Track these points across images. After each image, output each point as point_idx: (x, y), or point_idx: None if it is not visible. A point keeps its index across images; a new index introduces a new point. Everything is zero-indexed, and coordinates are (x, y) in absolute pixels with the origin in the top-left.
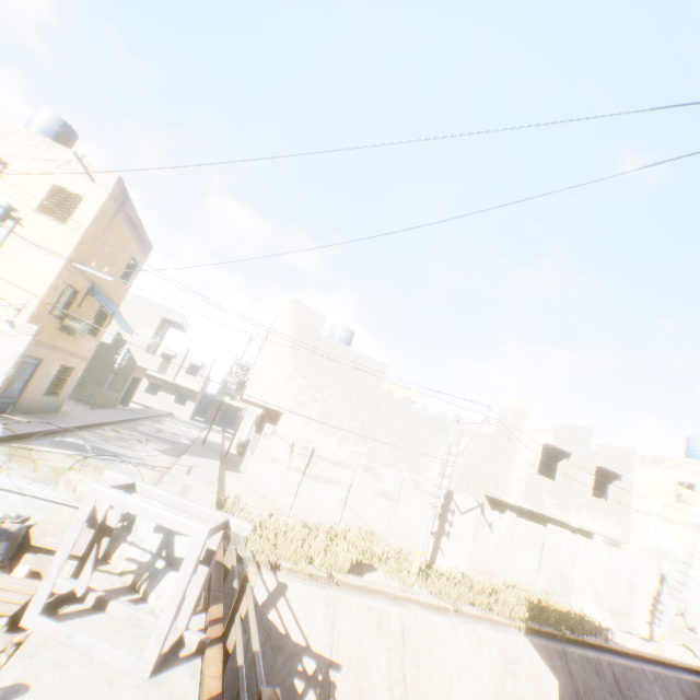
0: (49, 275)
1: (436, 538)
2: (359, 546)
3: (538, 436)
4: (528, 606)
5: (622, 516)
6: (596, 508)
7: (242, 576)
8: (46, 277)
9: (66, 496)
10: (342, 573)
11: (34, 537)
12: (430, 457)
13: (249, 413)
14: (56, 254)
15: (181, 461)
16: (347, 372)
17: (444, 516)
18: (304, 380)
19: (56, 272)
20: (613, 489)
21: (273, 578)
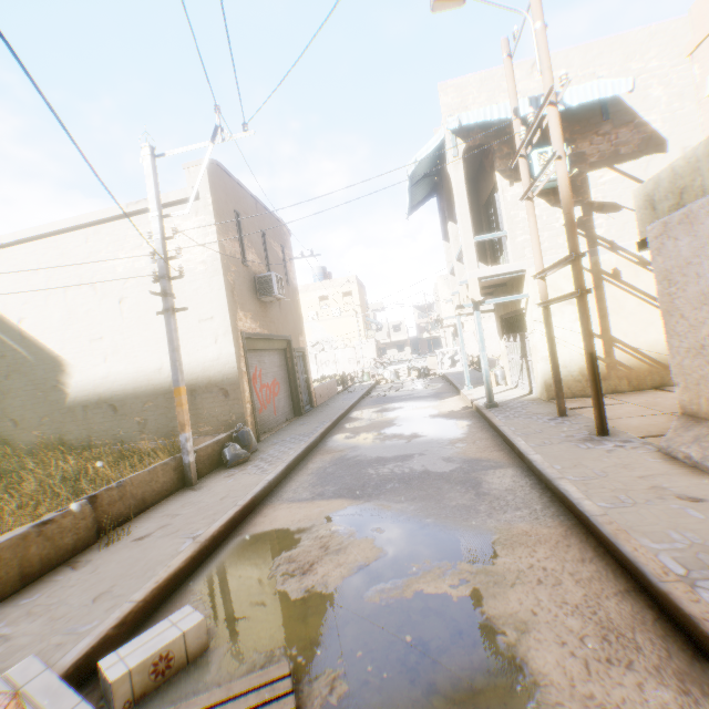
0: (360, 322)
1: None
2: None
3: None
4: None
5: None
6: None
7: None
8: (360, 323)
9: (428, 361)
10: None
11: (428, 369)
12: None
13: (447, 334)
14: (357, 315)
15: None
16: None
17: None
18: None
19: (361, 320)
20: None
21: None
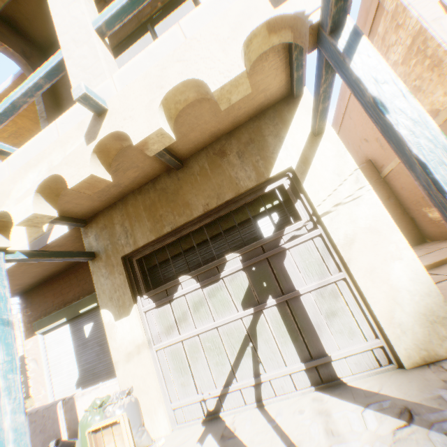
0: None
1: (26, 383)
2: None
3: None
4: None
5: None
6: None
7: None
8: None
9: None
10: None
11: None
12: None
13: None
14: None
15: None
16: None
17: (26, 369)
18: None
19: None
20: None
21: None
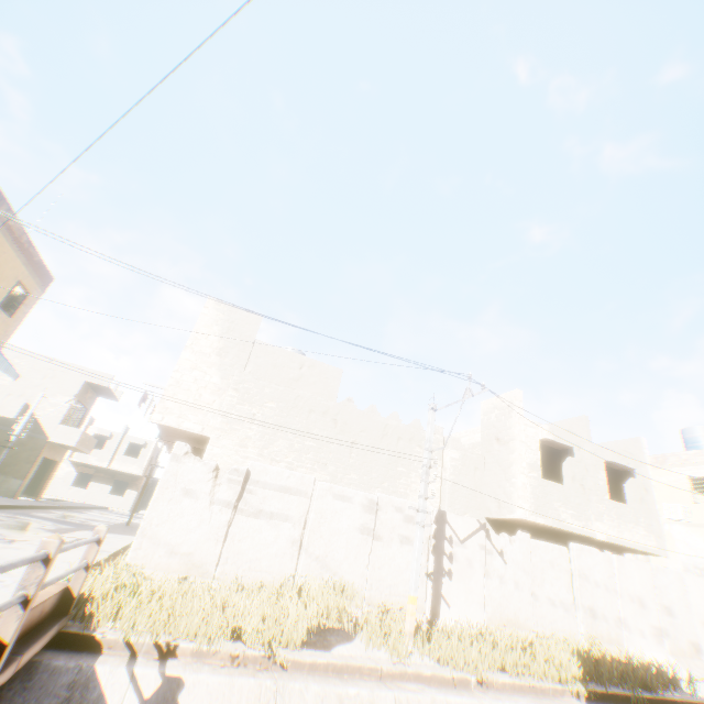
0: None
1: (435, 581)
2: (320, 602)
3: (532, 432)
4: (578, 659)
5: (650, 521)
6: (619, 513)
7: (88, 677)
8: None
9: None
10: (292, 648)
11: None
12: (410, 478)
13: None
14: None
15: (69, 533)
16: (292, 381)
17: (440, 548)
18: (236, 392)
19: None
20: (630, 488)
21: (156, 670)
